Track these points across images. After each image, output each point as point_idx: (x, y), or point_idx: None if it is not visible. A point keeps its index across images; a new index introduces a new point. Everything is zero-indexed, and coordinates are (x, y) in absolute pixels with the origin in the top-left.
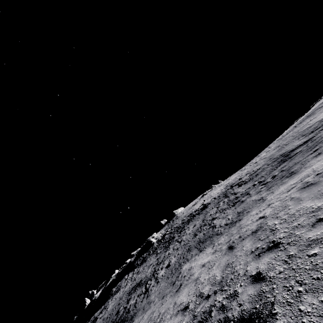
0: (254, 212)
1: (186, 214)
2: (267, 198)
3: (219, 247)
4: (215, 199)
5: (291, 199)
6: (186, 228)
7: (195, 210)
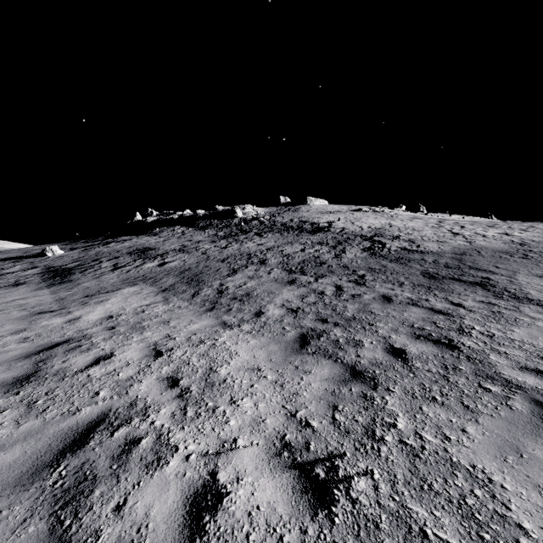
0: (193, 327)
1: (306, 216)
2: (242, 326)
3: (124, 316)
4: (336, 233)
5: (71, 412)
6: (264, 236)
7: (314, 222)
